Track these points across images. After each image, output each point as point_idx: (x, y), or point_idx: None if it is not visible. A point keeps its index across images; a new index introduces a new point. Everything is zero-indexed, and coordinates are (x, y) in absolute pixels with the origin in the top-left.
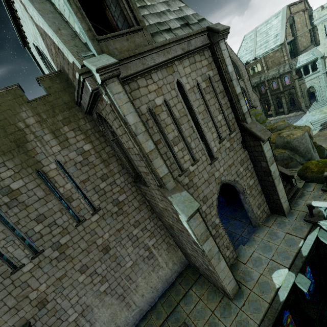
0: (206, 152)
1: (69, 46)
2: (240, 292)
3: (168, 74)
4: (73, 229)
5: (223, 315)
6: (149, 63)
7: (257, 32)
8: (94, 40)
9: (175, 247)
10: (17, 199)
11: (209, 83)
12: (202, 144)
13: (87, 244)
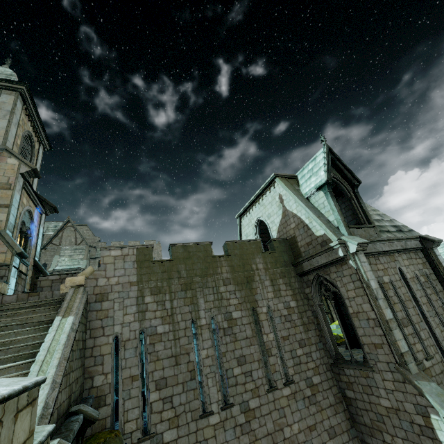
0: (438, 350)
1: (327, 226)
2: None
3: (391, 260)
4: (264, 393)
5: None
6: (378, 249)
7: None
8: (346, 226)
9: None
10: (232, 328)
11: (426, 278)
12: (432, 339)
13: (274, 427)
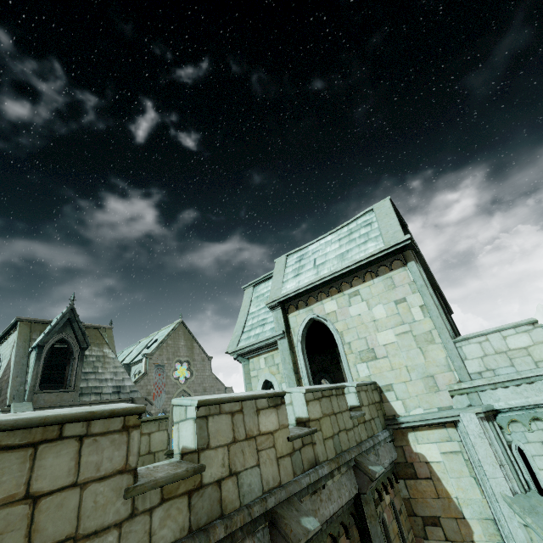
0: None
1: (13, 389)
2: None
3: None
4: None
5: None
6: None
7: None
8: (32, 391)
9: None
10: None
11: None
12: None
13: None
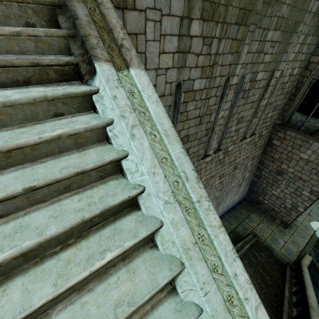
0: None
1: None
2: (290, 226)
3: None
4: (238, 142)
5: (281, 235)
6: None
7: None
8: None
9: (249, 184)
10: (249, 91)
11: None
12: None
13: (233, 159)
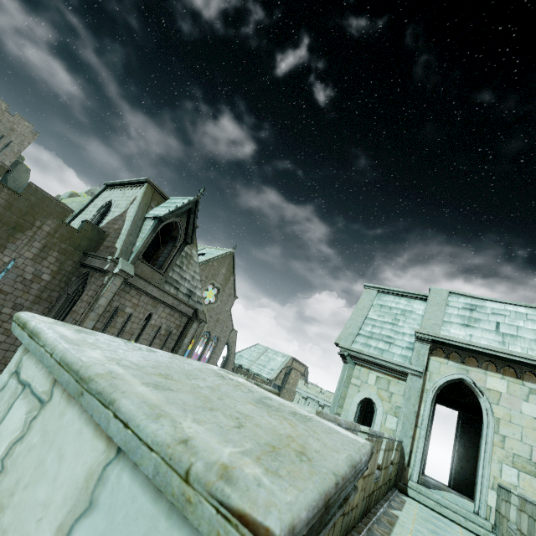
0: None
1: (124, 245)
2: None
3: (151, 305)
4: None
5: None
6: (148, 290)
7: (266, 352)
8: (137, 256)
9: None
10: None
11: (167, 334)
12: None
13: None
